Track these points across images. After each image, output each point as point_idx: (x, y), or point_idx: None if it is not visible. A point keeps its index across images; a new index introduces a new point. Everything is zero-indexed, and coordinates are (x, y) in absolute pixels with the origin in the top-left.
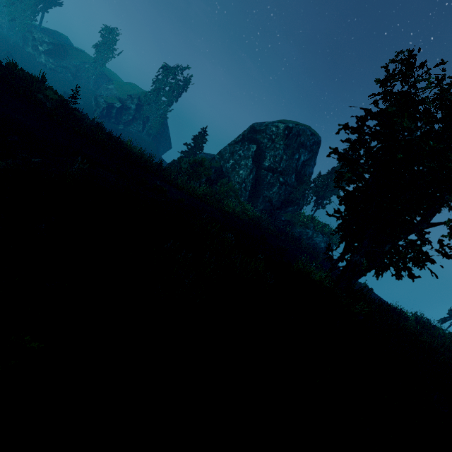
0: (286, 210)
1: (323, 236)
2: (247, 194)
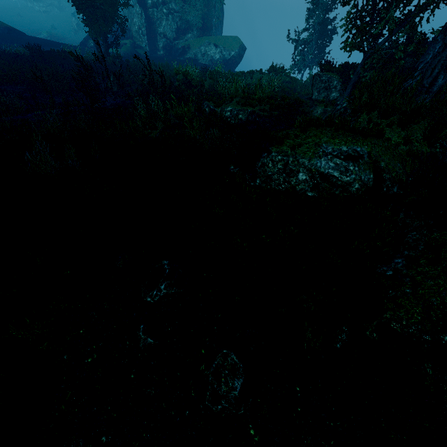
0: (185, 38)
1: (216, 47)
2: (146, 38)
